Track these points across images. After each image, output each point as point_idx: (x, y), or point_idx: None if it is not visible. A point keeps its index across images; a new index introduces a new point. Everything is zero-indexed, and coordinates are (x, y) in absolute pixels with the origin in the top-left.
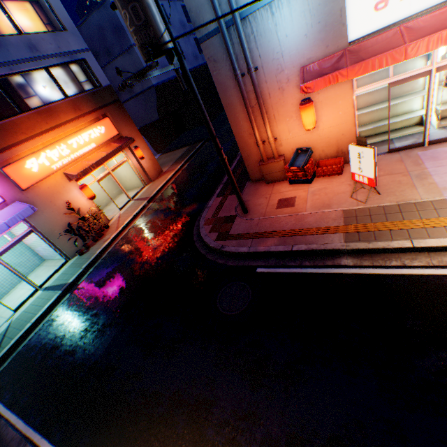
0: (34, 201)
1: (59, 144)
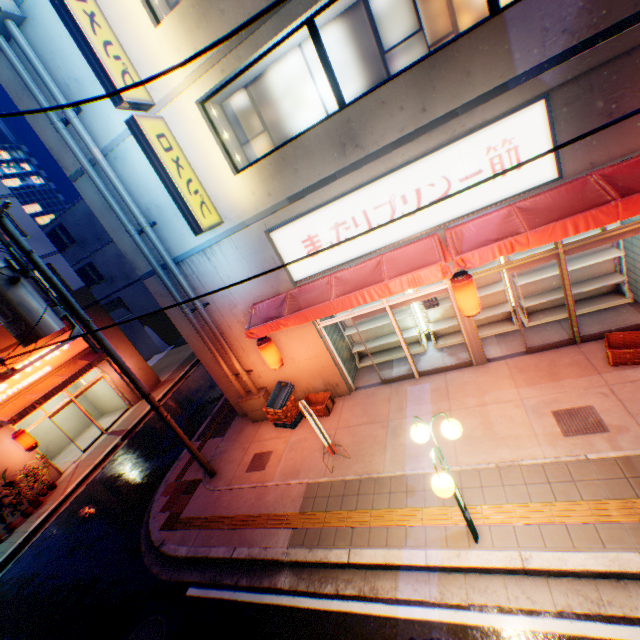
0: None
1: None
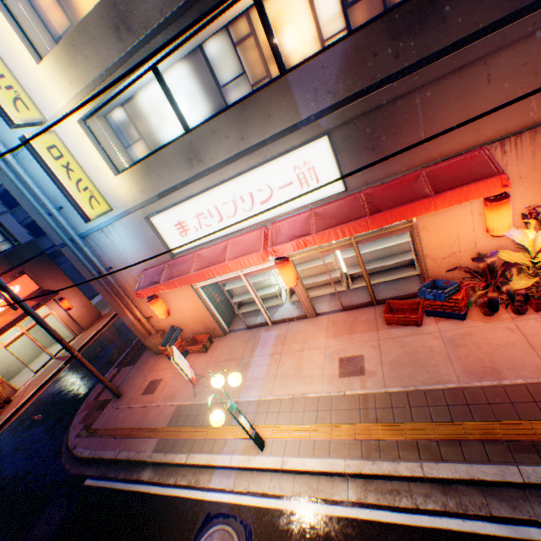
0: None
1: None
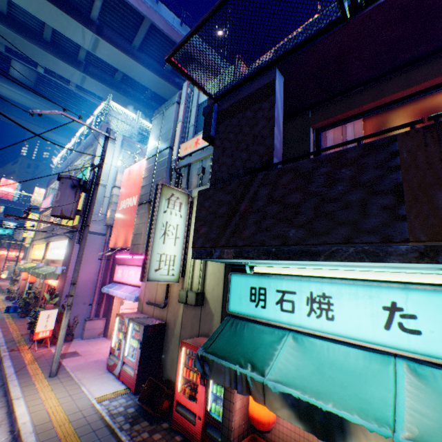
0: None
1: (15, 252)
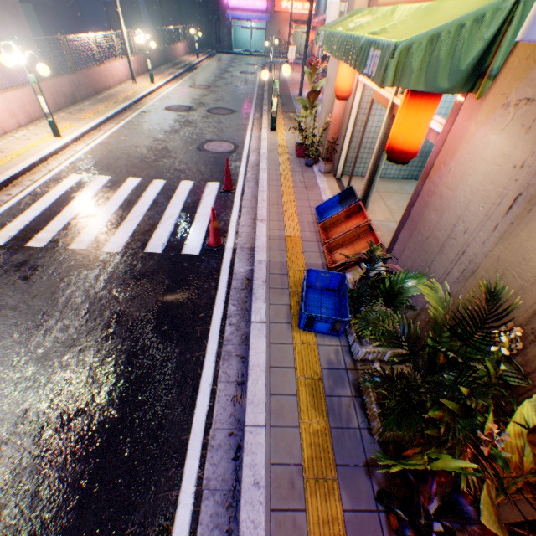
0: (274, 20)
1: (300, 3)
